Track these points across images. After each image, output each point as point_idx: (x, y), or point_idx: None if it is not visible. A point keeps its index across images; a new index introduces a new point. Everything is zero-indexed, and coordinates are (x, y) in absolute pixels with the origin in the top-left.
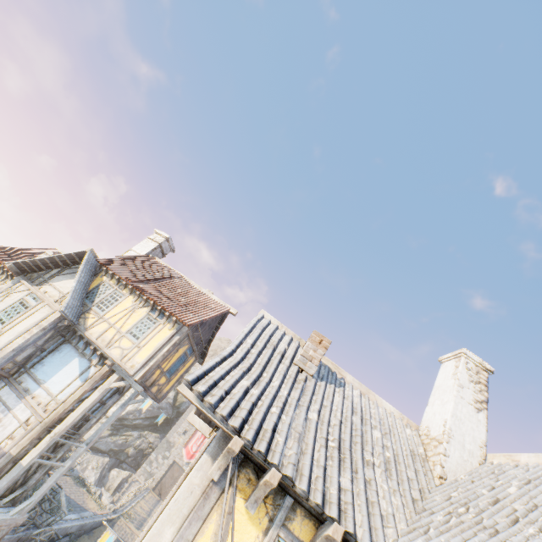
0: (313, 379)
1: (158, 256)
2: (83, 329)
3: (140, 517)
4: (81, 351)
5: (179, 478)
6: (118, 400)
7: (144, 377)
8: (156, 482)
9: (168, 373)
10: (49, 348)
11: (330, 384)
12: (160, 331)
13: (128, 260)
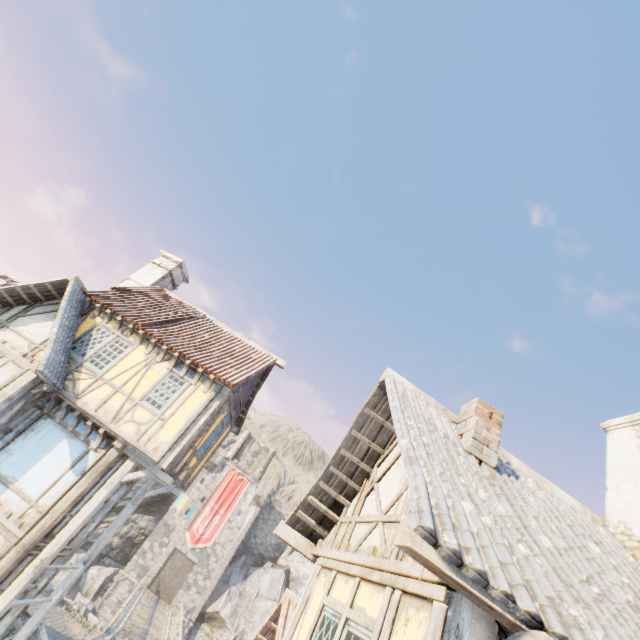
0: (497, 474)
1: (167, 288)
2: (72, 396)
3: (140, 629)
4: (71, 430)
5: (183, 568)
6: (125, 494)
7: (173, 462)
8: (152, 577)
9: (199, 452)
10: (17, 427)
11: (509, 477)
12: (191, 395)
13: (129, 293)
